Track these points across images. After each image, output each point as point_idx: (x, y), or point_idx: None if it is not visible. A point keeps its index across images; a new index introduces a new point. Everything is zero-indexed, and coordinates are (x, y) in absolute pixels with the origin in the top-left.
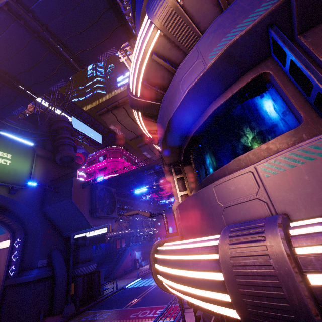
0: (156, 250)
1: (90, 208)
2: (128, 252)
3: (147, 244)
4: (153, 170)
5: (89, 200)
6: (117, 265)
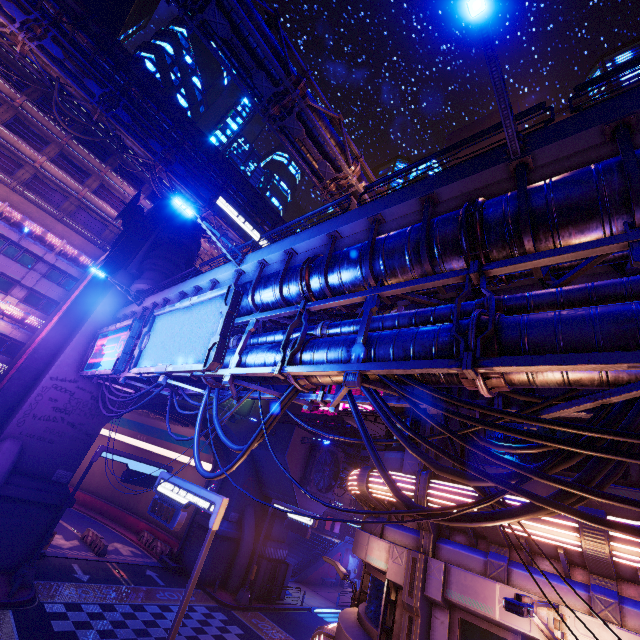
0: (316, 635)
1: (303, 473)
2: (338, 550)
3: None
4: None
5: (305, 462)
6: (315, 563)
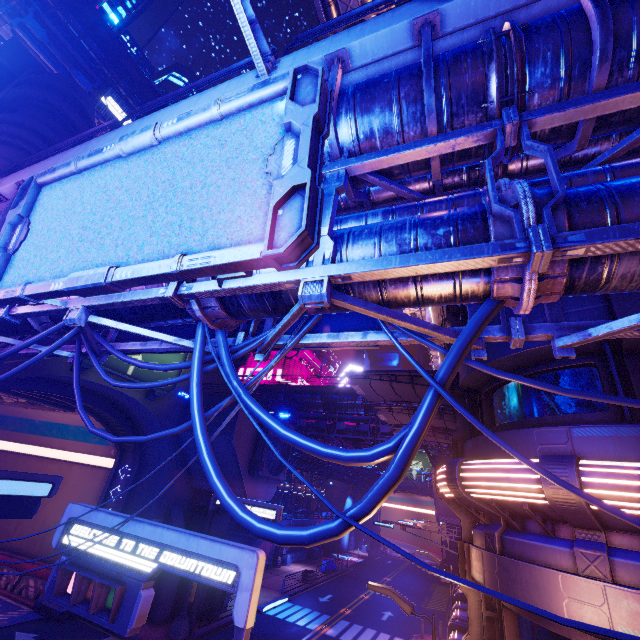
0: None
1: (251, 456)
2: None
3: (303, 523)
4: (360, 401)
5: (253, 442)
6: None
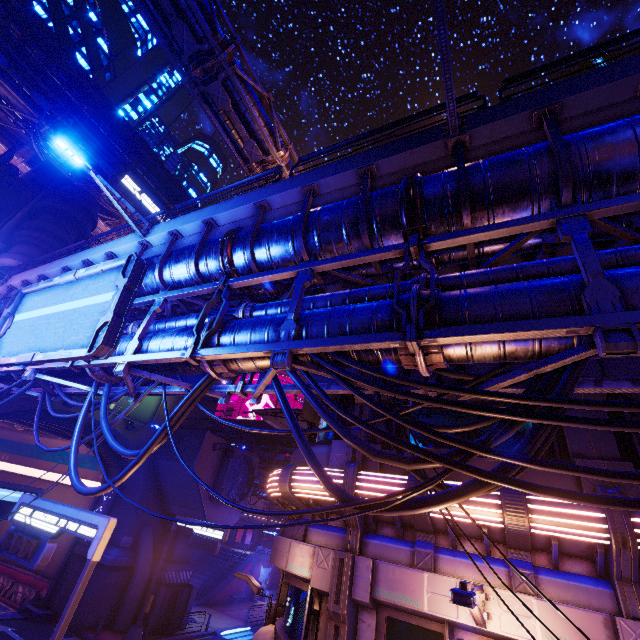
0: None
1: (213, 483)
2: (249, 563)
3: None
4: None
5: (217, 470)
6: (224, 581)
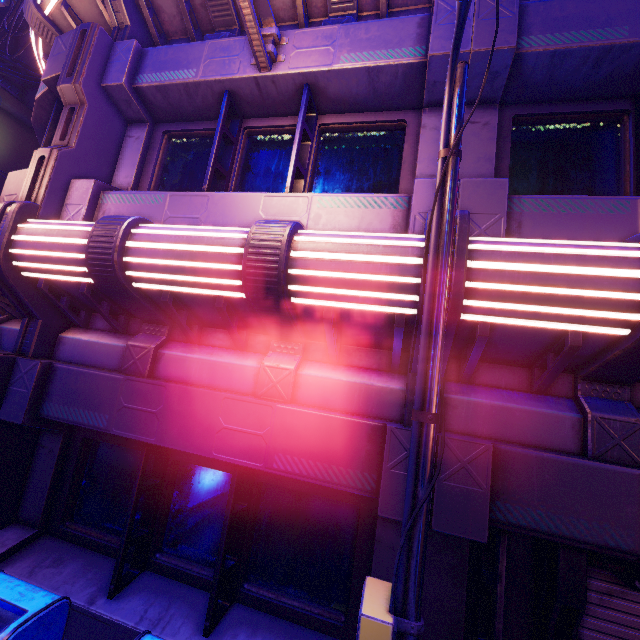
0: None
1: None
2: None
3: None
4: None
5: None
6: None
